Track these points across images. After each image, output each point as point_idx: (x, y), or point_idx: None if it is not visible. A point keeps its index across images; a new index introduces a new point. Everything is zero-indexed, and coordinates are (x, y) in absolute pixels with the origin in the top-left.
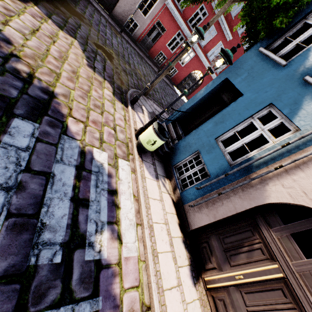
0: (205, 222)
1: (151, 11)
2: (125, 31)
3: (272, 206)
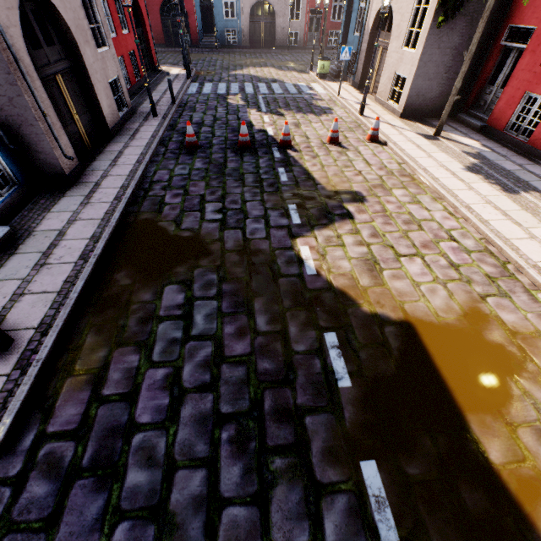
0: (361, 71)
1: (301, 11)
2: (291, 48)
3: (375, 30)
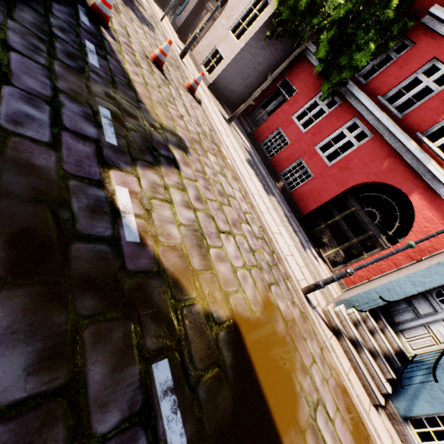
0: (185, 18)
1: None
2: None
3: None
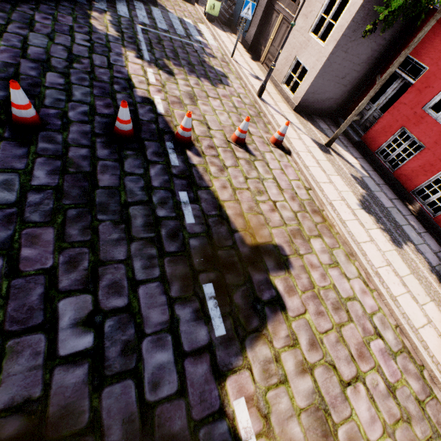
0: (254, 32)
1: None
2: None
3: None
